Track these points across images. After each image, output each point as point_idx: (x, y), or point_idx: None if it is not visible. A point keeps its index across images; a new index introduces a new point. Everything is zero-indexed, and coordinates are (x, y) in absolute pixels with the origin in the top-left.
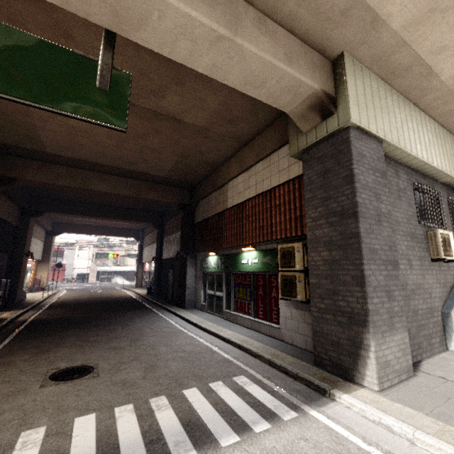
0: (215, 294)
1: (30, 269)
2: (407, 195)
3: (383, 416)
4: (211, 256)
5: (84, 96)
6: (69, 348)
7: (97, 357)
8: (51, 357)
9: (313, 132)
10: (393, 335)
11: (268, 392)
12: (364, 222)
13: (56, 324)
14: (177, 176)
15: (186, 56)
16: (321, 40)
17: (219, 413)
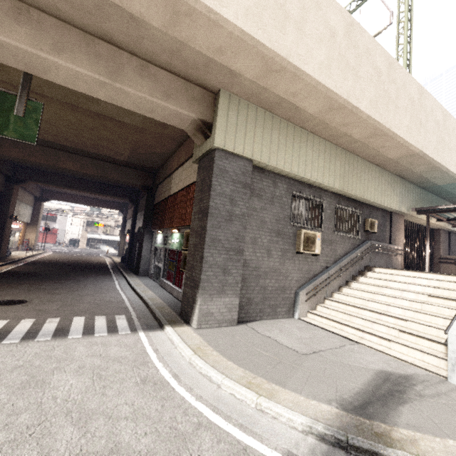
0: (158, 265)
1: (18, 230)
2: (283, 201)
3: (175, 336)
4: (159, 234)
5: (4, 121)
6: (20, 290)
7: (35, 297)
8: (3, 294)
9: (202, 147)
10: (221, 298)
11: (128, 323)
12: (213, 220)
13: (22, 275)
14: (137, 161)
15: (86, 90)
16: (200, 80)
17: (84, 328)
